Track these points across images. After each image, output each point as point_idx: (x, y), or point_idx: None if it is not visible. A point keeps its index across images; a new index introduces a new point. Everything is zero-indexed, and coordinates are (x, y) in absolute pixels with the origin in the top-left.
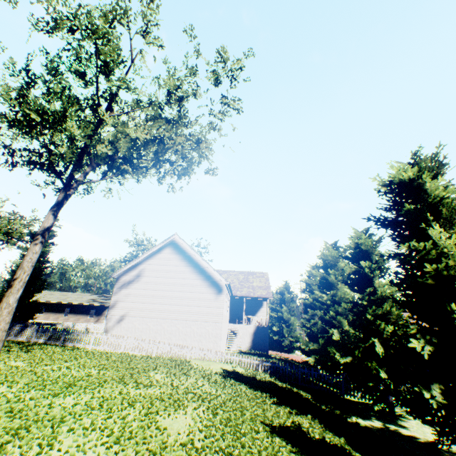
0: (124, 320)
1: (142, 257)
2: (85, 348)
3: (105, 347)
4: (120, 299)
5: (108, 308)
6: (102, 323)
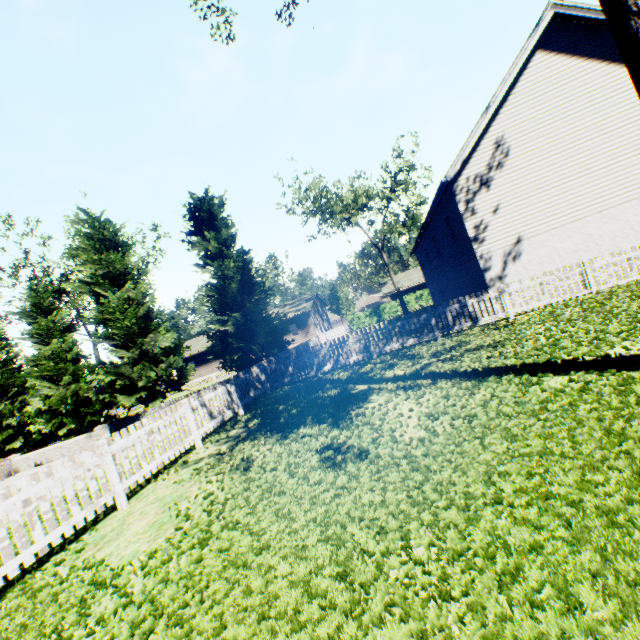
0: (520, 250)
1: (494, 105)
2: (488, 324)
3: (543, 301)
4: (486, 218)
5: (310, 315)
6: (315, 335)
